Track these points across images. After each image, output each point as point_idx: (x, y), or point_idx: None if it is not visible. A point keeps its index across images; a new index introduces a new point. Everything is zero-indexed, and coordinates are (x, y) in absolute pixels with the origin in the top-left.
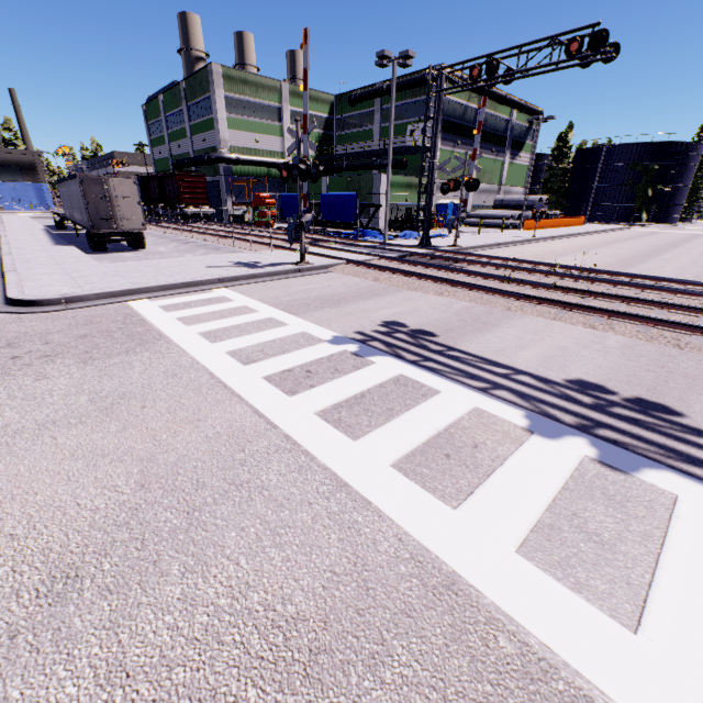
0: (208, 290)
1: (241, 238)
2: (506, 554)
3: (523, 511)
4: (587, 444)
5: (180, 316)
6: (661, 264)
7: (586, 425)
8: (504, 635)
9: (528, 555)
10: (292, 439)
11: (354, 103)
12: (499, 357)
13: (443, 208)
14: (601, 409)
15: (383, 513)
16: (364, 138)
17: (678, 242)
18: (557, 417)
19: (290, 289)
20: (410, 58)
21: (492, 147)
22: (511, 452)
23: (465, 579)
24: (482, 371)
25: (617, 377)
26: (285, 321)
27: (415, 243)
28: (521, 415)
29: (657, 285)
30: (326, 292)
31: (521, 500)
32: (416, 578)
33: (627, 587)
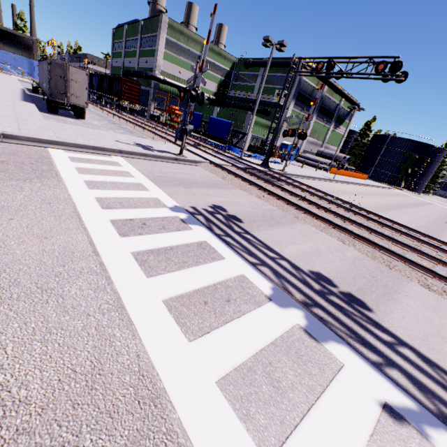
0: (109, 155)
1: (149, 130)
2: (208, 382)
3: (236, 353)
4: (302, 316)
5: (79, 167)
6: (401, 214)
7: (308, 303)
8: (173, 445)
9: (223, 386)
10: (104, 266)
11: (247, 66)
12: (275, 245)
13: (285, 146)
14: (323, 294)
15: (138, 333)
16: (248, 90)
17: (416, 204)
18: (292, 294)
19: (164, 169)
20: (284, 46)
21: (324, 118)
22: (250, 310)
23: (168, 395)
24: (259, 252)
25: (343, 276)
26: (148, 187)
27: (260, 162)
28: (269, 287)
29: (393, 226)
30: (187, 177)
31: (239, 345)
32: (133, 387)
33: (280, 424)
